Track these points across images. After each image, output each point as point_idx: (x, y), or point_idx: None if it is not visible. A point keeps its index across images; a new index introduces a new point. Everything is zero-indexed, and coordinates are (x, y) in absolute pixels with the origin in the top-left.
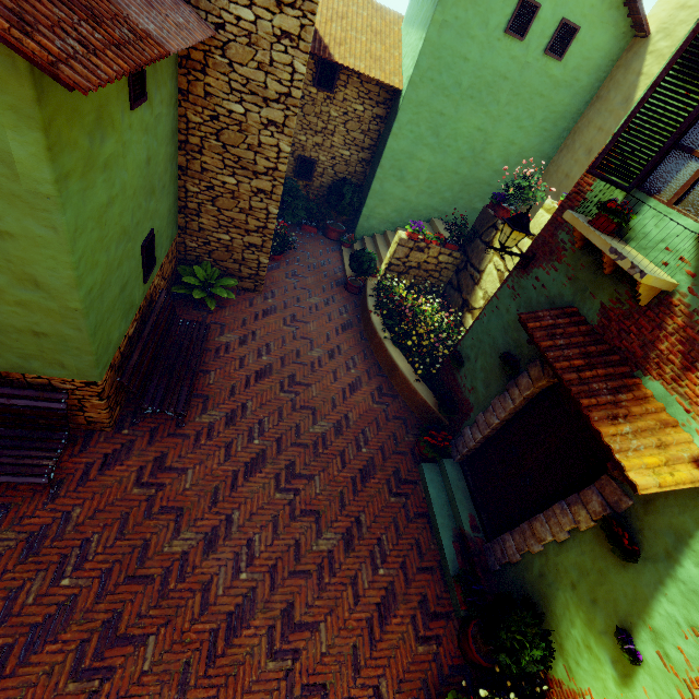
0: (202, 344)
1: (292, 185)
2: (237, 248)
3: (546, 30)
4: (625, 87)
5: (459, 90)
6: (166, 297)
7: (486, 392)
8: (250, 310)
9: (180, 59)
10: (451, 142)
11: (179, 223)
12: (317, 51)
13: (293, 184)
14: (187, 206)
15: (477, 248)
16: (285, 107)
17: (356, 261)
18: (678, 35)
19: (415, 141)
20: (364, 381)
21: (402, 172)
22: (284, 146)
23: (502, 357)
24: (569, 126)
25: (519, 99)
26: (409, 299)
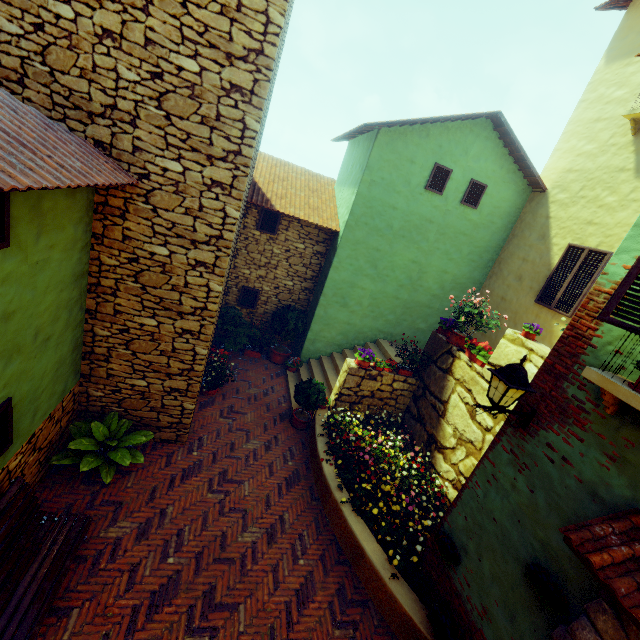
0: (65, 562)
1: (234, 313)
2: (155, 394)
3: (459, 187)
4: (537, 227)
5: (391, 231)
6: (21, 489)
7: (513, 629)
8: (165, 473)
9: (96, 205)
10: (389, 272)
11: (82, 370)
12: (259, 203)
13: (235, 312)
14: (93, 351)
15: (434, 374)
16: (216, 248)
17: (302, 394)
18: (574, 189)
19: (355, 272)
20: (318, 580)
21: (345, 298)
22: (215, 286)
23: (532, 576)
24: (493, 257)
25: (445, 238)
26: (366, 439)
